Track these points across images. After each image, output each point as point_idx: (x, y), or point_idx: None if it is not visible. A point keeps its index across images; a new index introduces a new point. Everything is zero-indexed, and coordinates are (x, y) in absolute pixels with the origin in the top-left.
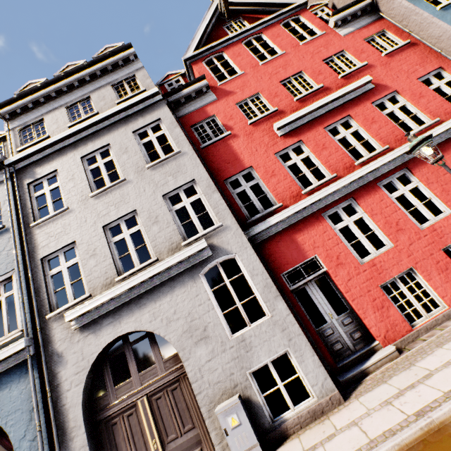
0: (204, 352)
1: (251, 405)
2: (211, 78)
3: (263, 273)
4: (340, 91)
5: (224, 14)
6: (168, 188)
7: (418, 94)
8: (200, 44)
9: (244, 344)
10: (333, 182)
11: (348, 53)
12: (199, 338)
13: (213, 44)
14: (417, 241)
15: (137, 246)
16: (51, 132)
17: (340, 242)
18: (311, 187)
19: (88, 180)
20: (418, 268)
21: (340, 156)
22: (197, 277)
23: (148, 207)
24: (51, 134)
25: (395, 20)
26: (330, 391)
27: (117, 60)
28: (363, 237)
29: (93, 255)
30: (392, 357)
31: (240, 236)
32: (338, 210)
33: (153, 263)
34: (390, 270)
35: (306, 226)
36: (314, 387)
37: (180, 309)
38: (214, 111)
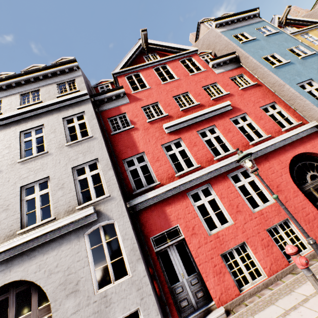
0: (71, 305)
1: None
2: (128, 88)
3: (132, 238)
4: (209, 109)
5: (145, 49)
6: (77, 162)
7: (259, 117)
8: (126, 65)
9: (105, 300)
10: (198, 170)
11: (219, 84)
12: (71, 291)
13: (133, 67)
14: (250, 221)
15: None
16: (4, 111)
17: (196, 216)
18: (182, 172)
19: (20, 149)
20: (248, 243)
21: (205, 152)
22: (82, 237)
23: (59, 175)
24: (4, 112)
25: (249, 69)
26: None
27: (64, 69)
28: (213, 214)
29: (6, 209)
30: None
31: (121, 206)
32: (199, 191)
33: (50, 221)
34: (229, 243)
35: (174, 201)
36: None
37: (62, 263)
38: (126, 110)
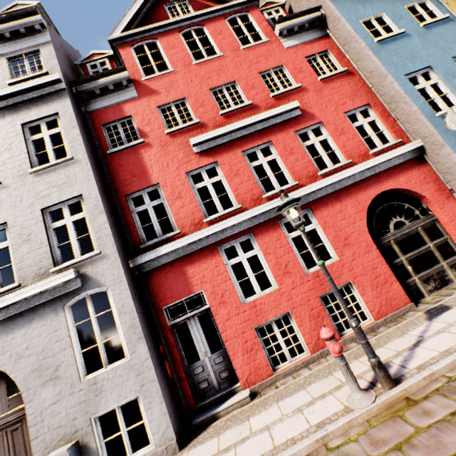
0: (50, 394)
1: (88, 452)
2: (137, 70)
3: (132, 312)
4: (265, 114)
5: None
6: (49, 201)
7: (340, 129)
8: (133, 24)
9: (94, 388)
10: (237, 214)
11: (287, 69)
12: (49, 378)
13: (145, 28)
14: (300, 286)
15: (58, 241)
16: None
17: (228, 279)
18: (213, 216)
19: None
20: (293, 314)
21: (251, 186)
22: (61, 310)
23: (21, 221)
24: None
25: (339, 41)
26: (169, 440)
27: (17, 27)
28: (252, 276)
29: None
30: (244, 403)
31: (118, 268)
32: (236, 244)
33: (14, 289)
34: (268, 313)
35: (200, 258)
36: (155, 435)
37: (34, 345)
38: (132, 111)
